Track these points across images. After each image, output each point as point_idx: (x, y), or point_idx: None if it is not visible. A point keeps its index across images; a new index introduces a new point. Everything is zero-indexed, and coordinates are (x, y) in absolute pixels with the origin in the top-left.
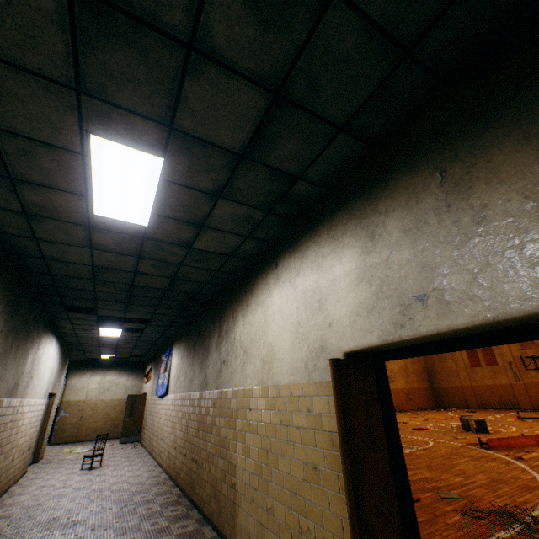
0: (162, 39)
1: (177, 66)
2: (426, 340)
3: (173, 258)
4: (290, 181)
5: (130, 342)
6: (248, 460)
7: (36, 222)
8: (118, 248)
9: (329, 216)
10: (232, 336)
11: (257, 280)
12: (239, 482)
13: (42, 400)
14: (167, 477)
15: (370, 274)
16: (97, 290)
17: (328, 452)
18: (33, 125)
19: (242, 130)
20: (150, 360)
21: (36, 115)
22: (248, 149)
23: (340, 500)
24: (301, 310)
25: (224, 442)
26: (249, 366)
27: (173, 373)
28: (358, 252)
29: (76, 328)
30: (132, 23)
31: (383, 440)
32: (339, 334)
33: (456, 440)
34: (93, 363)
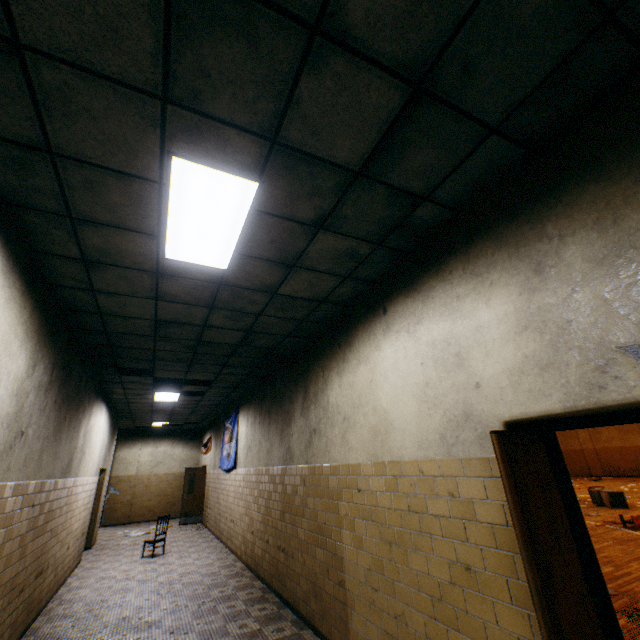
0: (281, 20)
1: (294, 57)
2: (638, 406)
3: (252, 307)
4: (412, 203)
5: (187, 407)
6: (362, 553)
7: (96, 271)
8: (188, 298)
9: (464, 246)
10: (325, 399)
11: (356, 330)
12: (350, 579)
13: (94, 477)
14: (243, 566)
15: (540, 318)
16: (157, 349)
17: (489, 550)
18: (104, 148)
19: (364, 139)
20: (208, 426)
21: (109, 136)
22: (366, 164)
23: (514, 613)
24: (429, 367)
25: (323, 529)
26: (353, 437)
27: (242, 443)
28: (516, 290)
29: (127, 393)
30: (244, 0)
31: (568, 535)
32: (494, 398)
33: (588, 518)
34: (143, 432)
